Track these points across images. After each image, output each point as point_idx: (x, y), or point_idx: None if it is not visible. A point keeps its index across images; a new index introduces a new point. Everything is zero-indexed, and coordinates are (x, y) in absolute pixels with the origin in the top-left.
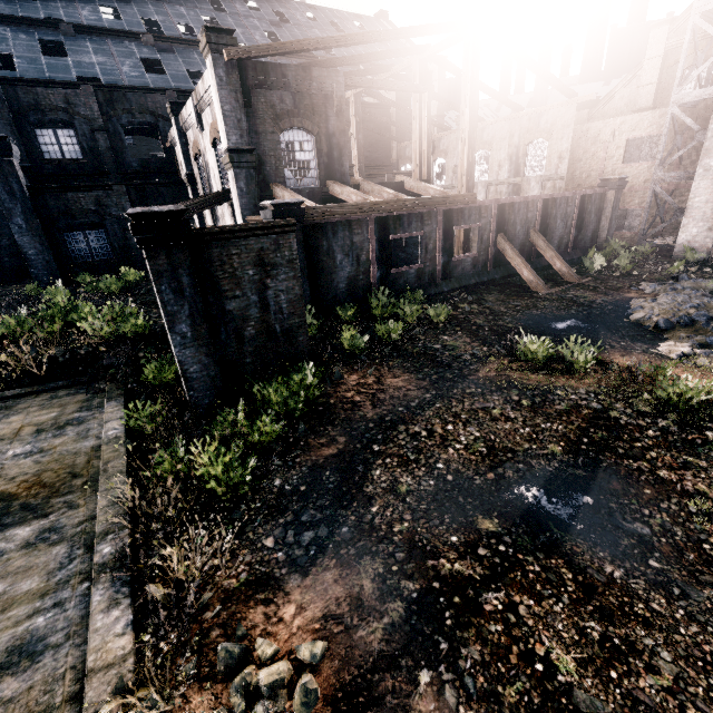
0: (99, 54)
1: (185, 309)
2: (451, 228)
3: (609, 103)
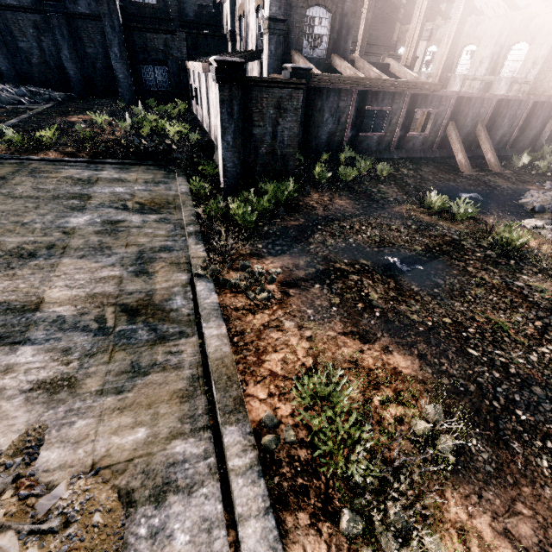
0: None
1: (232, 127)
2: (414, 110)
3: None
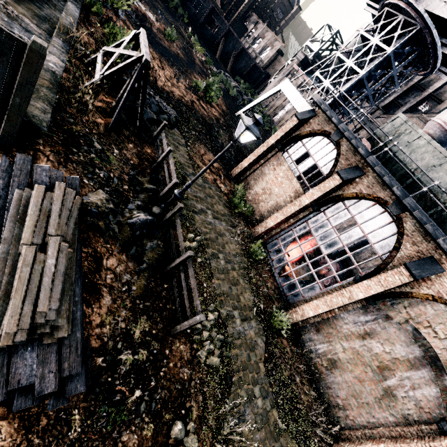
0: None
1: None
2: (212, 15)
3: None
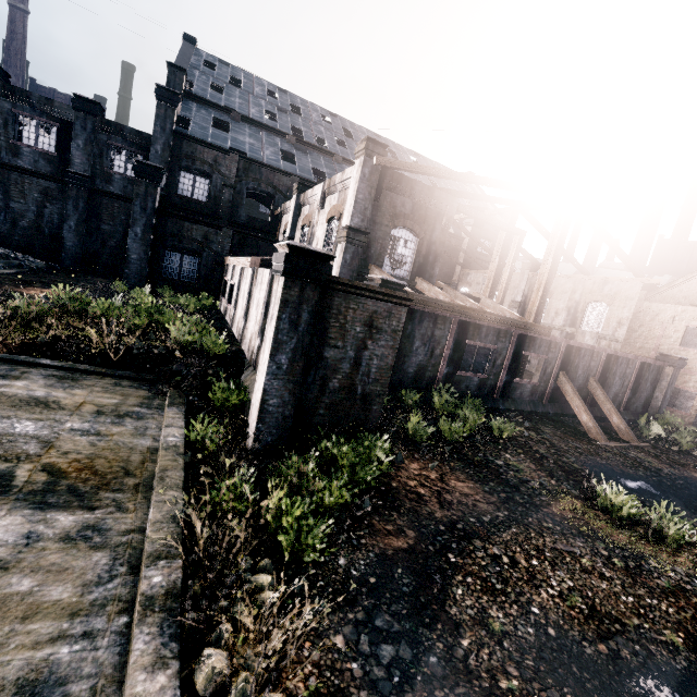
0: (252, 138)
1: (292, 341)
2: (521, 352)
3: (668, 291)
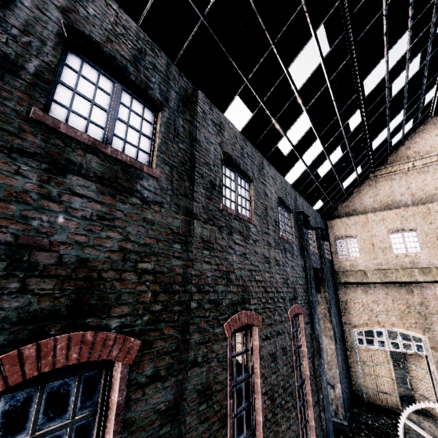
0: None
1: None
2: None
3: None
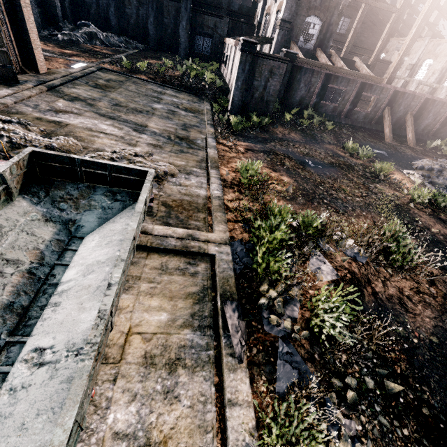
0: None
1: (242, 77)
2: (361, 93)
3: None
